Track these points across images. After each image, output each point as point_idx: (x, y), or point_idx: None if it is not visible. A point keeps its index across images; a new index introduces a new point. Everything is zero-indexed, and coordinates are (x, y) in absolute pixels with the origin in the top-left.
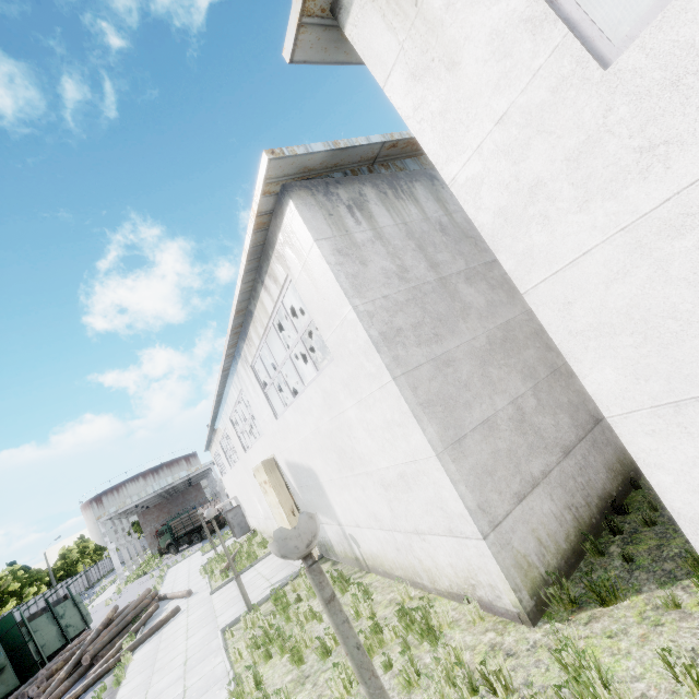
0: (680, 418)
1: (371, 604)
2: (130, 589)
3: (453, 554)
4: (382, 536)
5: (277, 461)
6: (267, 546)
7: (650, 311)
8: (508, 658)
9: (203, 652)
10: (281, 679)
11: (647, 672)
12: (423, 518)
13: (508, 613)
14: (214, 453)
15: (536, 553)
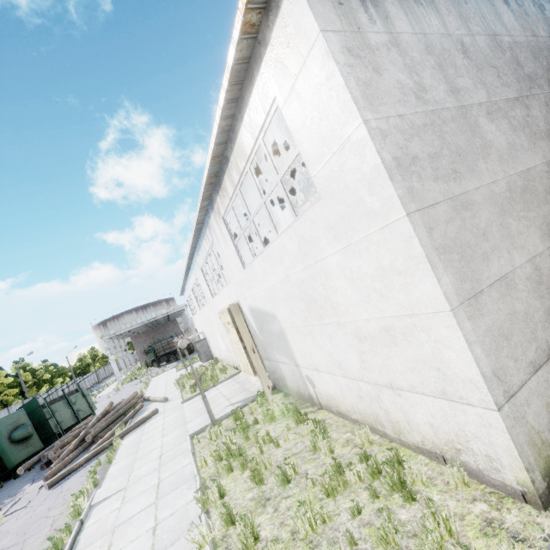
0: None
1: (330, 442)
2: (125, 388)
3: (439, 415)
4: (344, 383)
5: (241, 306)
6: (226, 372)
7: None
8: (516, 543)
9: (175, 451)
10: (242, 495)
11: None
12: (404, 374)
13: (505, 487)
14: (187, 298)
15: (549, 430)
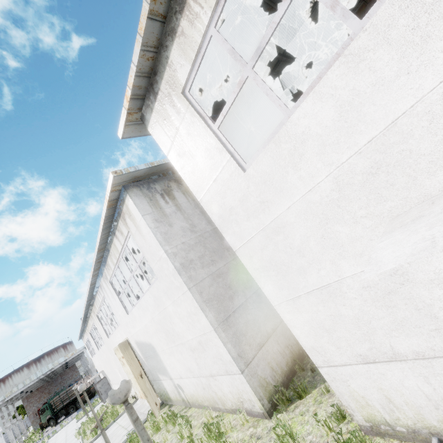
0: (295, 305)
1: (190, 428)
2: None
3: (230, 385)
4: (195, 382)
5: (130, 341)
6: None
7: (277, 262)
8: (258, 440)
9: None
10: None
11: (313, 429)
12: (213, 366)
13: (259, 414)
14: (86, 341)
15: (271, 376)
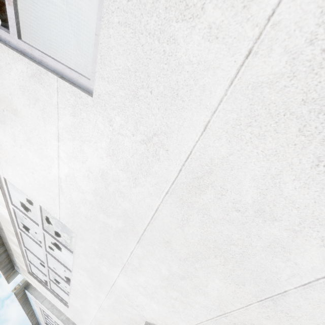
0: None
1: None
2: None
3: None
4: None
5: None
6: None
7: None
8: None
9: None
10: None
11: None
12: None
13: None
14: None
15: None
